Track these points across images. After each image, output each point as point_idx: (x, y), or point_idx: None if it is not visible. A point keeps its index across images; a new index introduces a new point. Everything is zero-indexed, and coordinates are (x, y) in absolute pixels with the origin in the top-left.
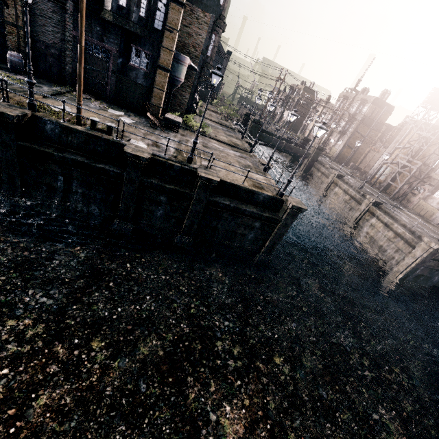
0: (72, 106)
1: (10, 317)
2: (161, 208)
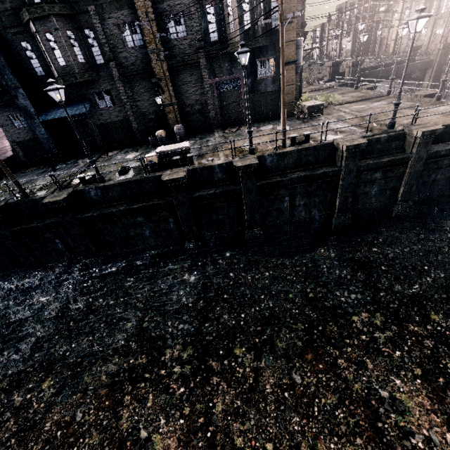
0: (247, 140)
1: (350, 315)
2: (375, 186)
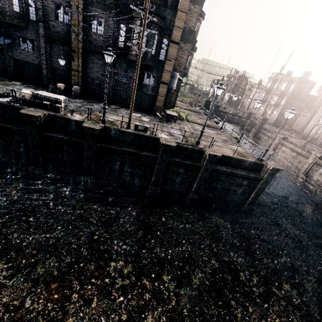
0: (115, 115)
1: (111, 260)
2: (179, 177)
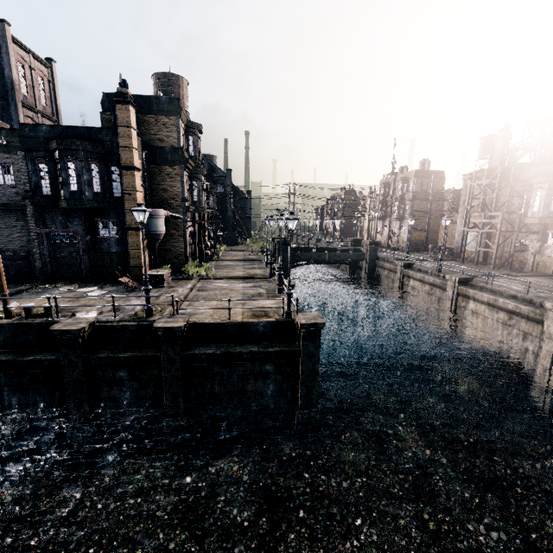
0: (25, 300)
1: None
2: (126, 389)
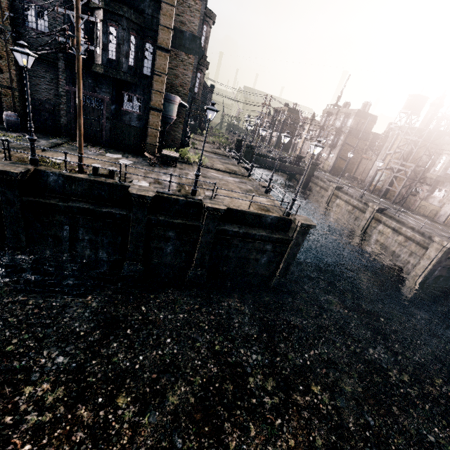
0: (71, 156)
1: (27, 384)
2: (170, 244)
